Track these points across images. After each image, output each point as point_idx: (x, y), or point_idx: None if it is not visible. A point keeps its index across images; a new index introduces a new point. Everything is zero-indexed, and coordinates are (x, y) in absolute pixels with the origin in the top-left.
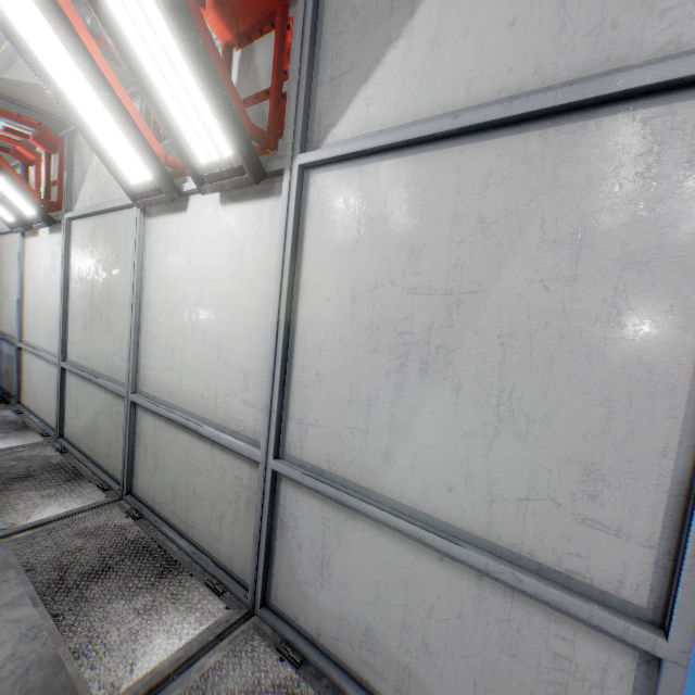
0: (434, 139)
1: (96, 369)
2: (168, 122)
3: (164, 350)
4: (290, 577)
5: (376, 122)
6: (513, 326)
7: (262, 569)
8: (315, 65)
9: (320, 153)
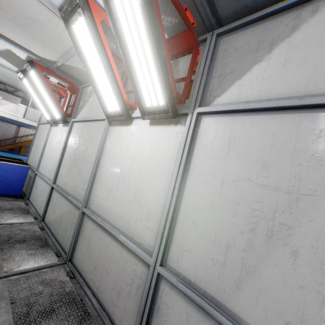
0: (282, 108)
1: (68, 191)
2: (137, 87)
3: (105, 189)
4: None
5: (244, 97)
6: None
7: None
8: (211, 69)
9: (211, 108)
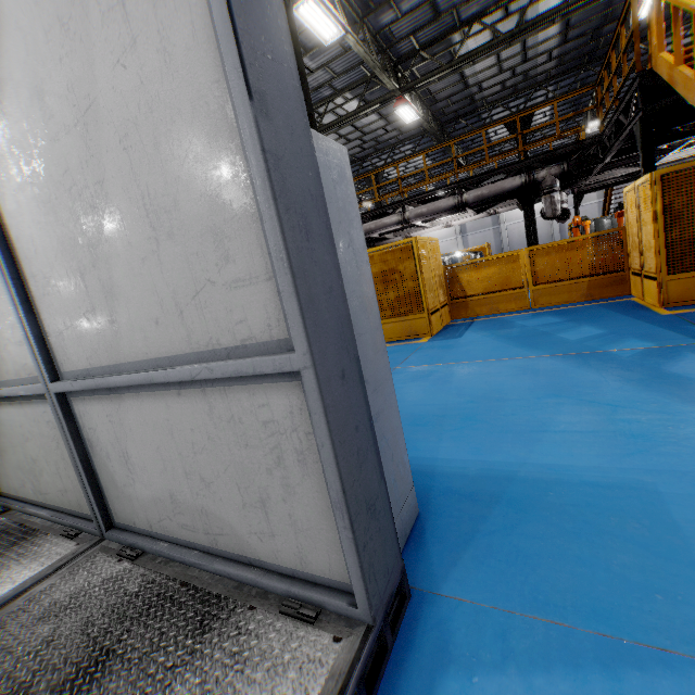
0: None
1: None
2: None
3: None
4: (115, 488)
5: None
6: (123, 124)
7: (91, 494)
8: None
9: None
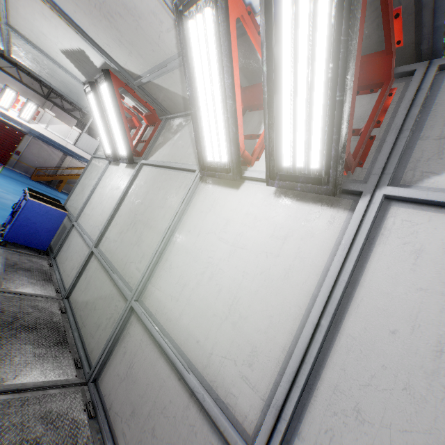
0: None
1: (114, 265)
2: (274, 130)
3: (176, 281)
4: None
5: None
6: None
7: None
8: (418, 123)
9: (419, 193)
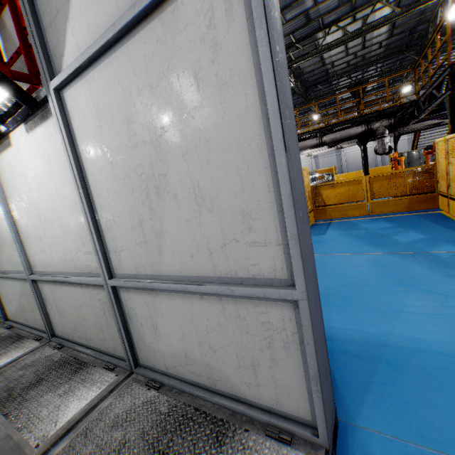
0: (112, 44)
1: (8, 269)
2: None
3: (36, 240)
4: (143, 344)
5: (82, 44)
6: (186, 147)
7: (127, 346)
8: (39, 18)
9: (60, 77)
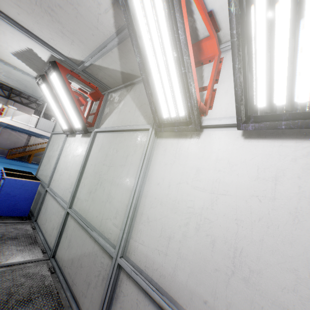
0: None
1: (91, 222)
2: (246, 73)
3: (159, 234)
4: None
5: None
6: None
7: None
8: None
9: None
